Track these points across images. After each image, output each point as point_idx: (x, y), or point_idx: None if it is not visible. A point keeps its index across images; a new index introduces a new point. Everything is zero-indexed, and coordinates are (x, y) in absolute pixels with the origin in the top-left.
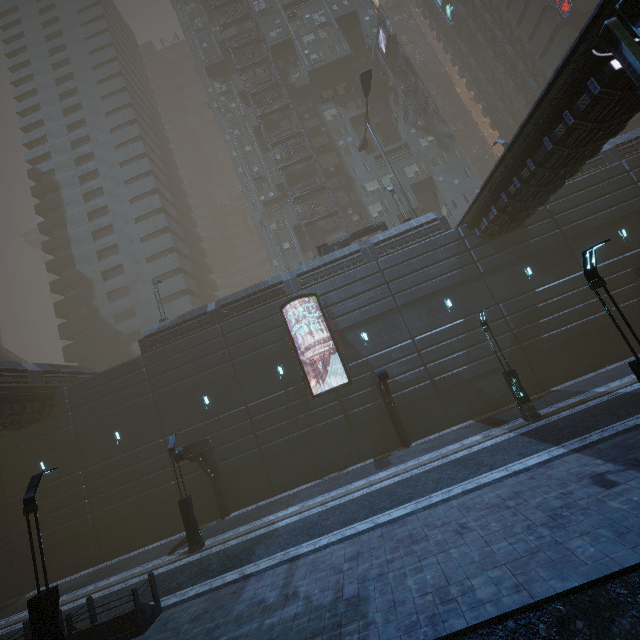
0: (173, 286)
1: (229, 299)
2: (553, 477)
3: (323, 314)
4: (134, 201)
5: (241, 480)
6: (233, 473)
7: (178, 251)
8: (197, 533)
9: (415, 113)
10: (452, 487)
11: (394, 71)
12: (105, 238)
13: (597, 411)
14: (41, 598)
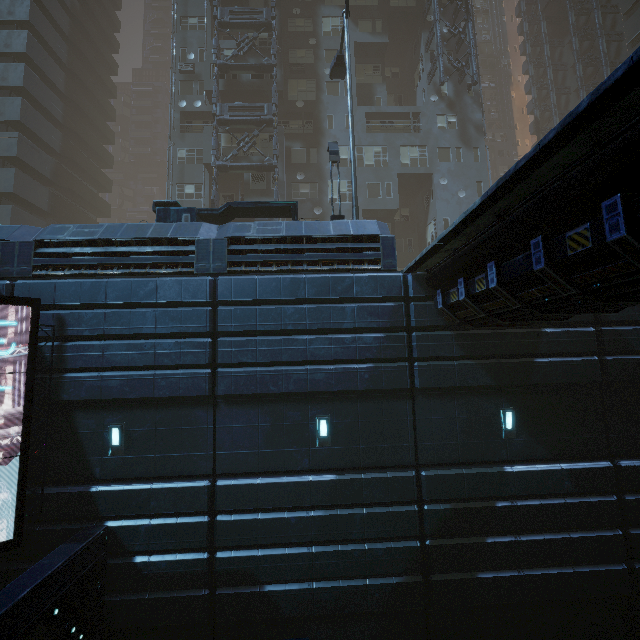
0: None
1: None
2: None
3: (30, 355)
4: None
5: None
6: None
7: (33, 133)
8: None
9: (447, 74)
10: None
11: (444, 2)
12: None
13: None
14: None
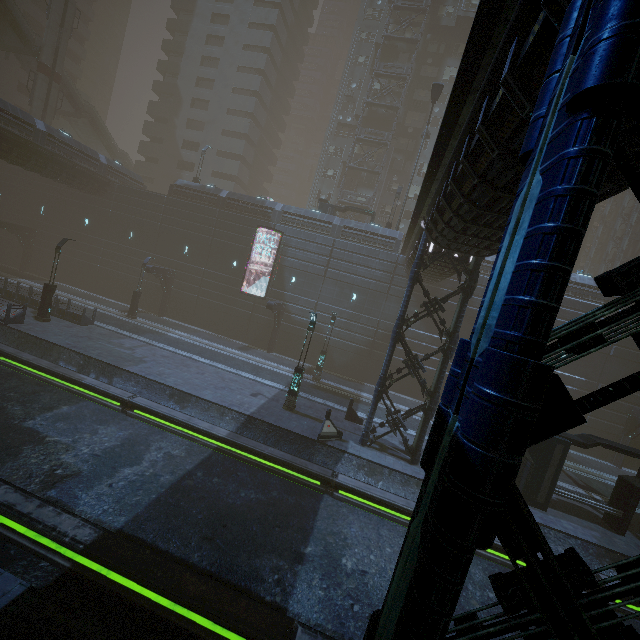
0: (234, 147)
1: (236, 196)
2: (254, 386)
3: (278, 248)
4: (247, 48)
5: (180, 305)
6: (178, 299)
7: (255, 118)
8: (135, 311)
9: None
10: (232, 368)
11: None
12: (209, 69)
13: (331, 393)
14: (49, 286)
